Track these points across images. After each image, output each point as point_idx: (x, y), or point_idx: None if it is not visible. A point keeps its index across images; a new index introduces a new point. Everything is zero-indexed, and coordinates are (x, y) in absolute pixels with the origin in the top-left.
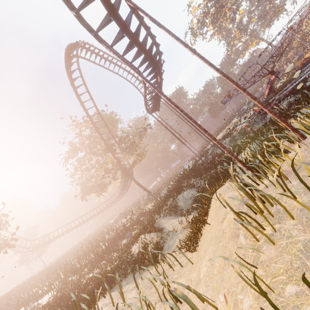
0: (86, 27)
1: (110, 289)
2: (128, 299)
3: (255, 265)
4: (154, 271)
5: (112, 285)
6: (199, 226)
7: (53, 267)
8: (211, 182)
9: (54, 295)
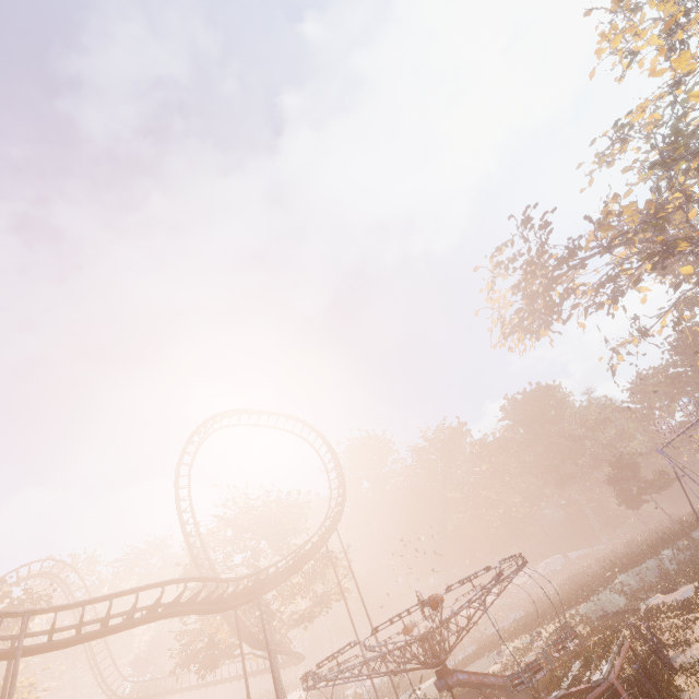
0: None
1: None
2: None
3: None
4: None
5: None
6: None
7: None
8: None
9: None
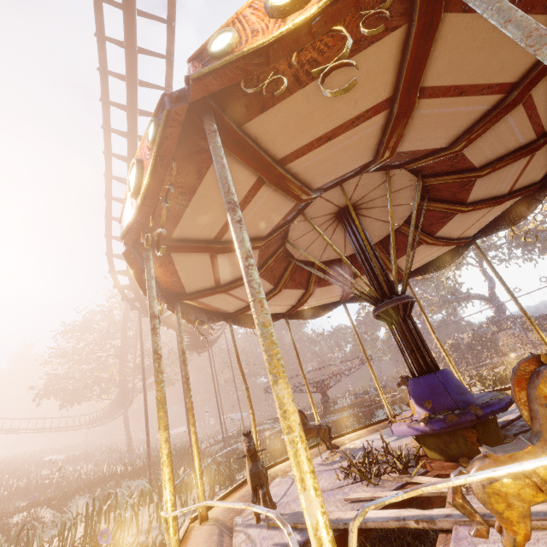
0: (129, 303)
1: None
2: None
3: None
4: None
5: None
6: None
7: None
8: None
9: None
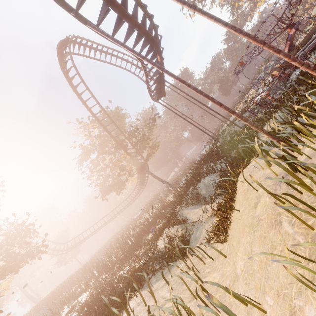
0: (65, 7)
1: (141, 288)
2: (159, 297)
3: (313, 261)
4: (183, 265)
5: (142, 283)
6: (226, 213)
7: (87, 266)
8: (233, 164)
9: (90, 293)
